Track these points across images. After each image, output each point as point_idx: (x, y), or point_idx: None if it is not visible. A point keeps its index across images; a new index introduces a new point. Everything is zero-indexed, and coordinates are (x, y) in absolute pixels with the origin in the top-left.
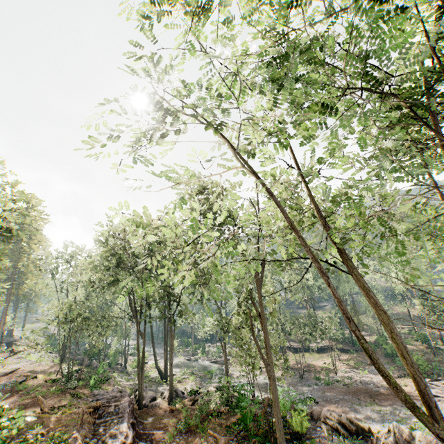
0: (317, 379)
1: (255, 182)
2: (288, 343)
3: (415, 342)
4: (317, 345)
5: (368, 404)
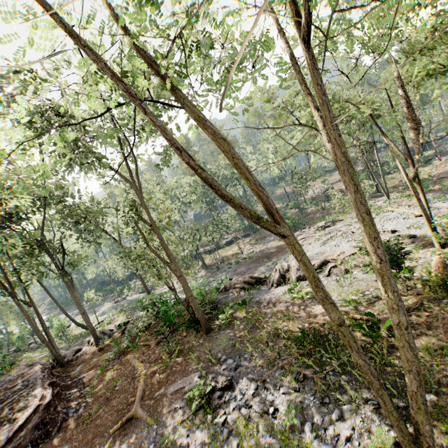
0: (230, 264)
1: (52, 28)
2: (204, 248)
3: (291, 210)
4: (224, 239)
5: (265, 263)
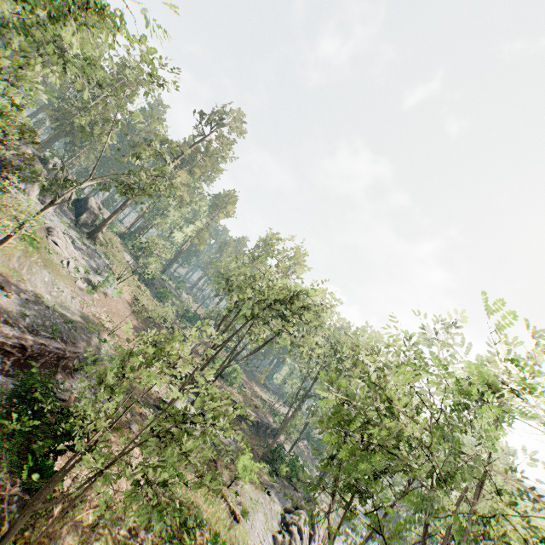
0: None
1: None
2: None
3: None
4: None
5: None
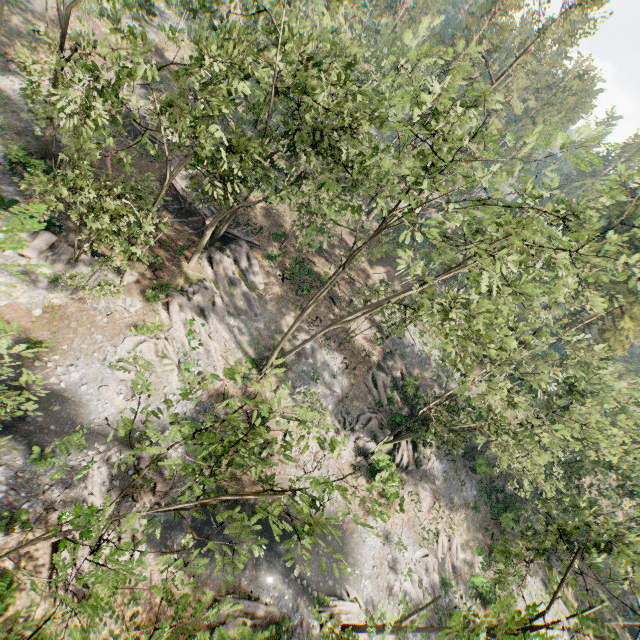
0: None
1: None
2: None
3: None
4: None
5: None
